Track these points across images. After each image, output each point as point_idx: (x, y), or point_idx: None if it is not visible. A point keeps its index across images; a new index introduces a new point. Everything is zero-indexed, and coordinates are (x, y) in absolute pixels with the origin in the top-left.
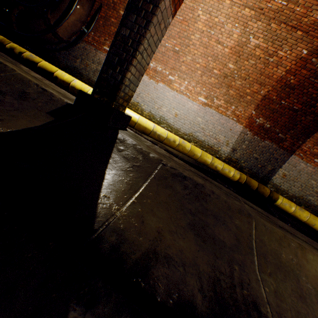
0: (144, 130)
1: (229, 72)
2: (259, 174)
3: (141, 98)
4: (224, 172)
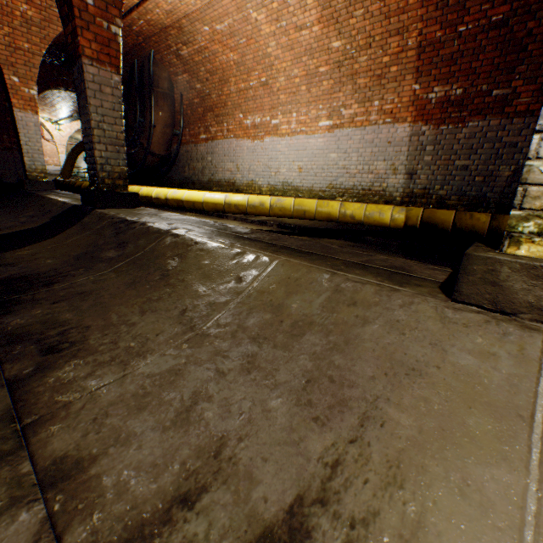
0: (216, 208)
1: (341, 55)
2: (486, 196)
3: (253, 172)
4: (372, 219)
